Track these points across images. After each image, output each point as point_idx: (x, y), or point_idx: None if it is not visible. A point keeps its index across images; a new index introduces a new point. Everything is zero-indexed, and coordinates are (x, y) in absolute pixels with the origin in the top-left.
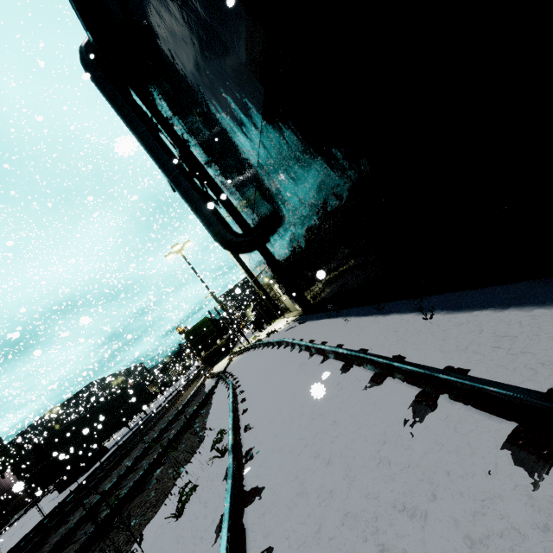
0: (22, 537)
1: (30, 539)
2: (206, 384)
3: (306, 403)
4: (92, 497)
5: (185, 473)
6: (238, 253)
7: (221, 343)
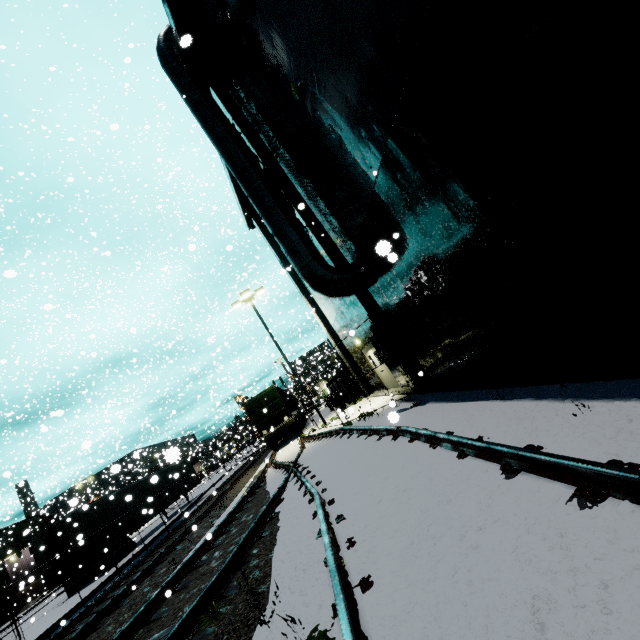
0: None
1: None
2: (269, 478)
3: None
4: None
5: None
6: (331, 295)
7: (289, 421)
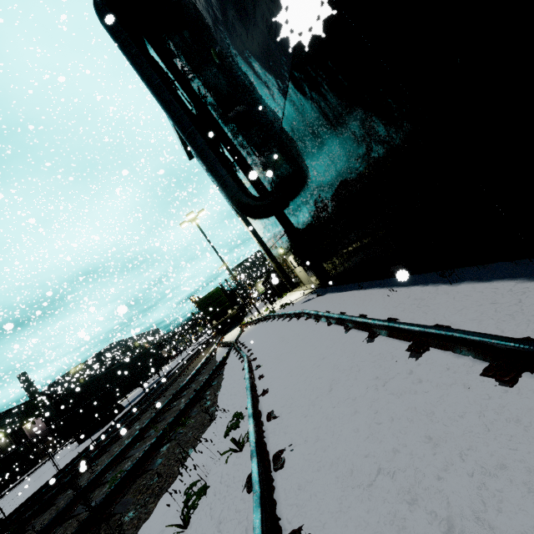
0: (41, 486)
1: (43, 494)
2: (218, 353)
3: (357, 395)
4: (102, 459)
5: (193, 458)
6: (254, 218)
7: (232, 313)
